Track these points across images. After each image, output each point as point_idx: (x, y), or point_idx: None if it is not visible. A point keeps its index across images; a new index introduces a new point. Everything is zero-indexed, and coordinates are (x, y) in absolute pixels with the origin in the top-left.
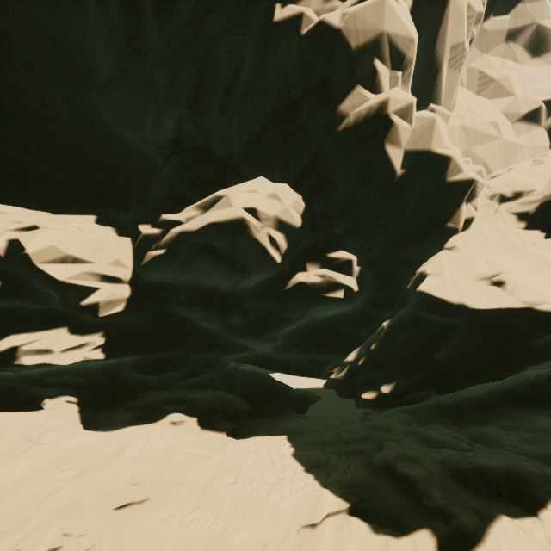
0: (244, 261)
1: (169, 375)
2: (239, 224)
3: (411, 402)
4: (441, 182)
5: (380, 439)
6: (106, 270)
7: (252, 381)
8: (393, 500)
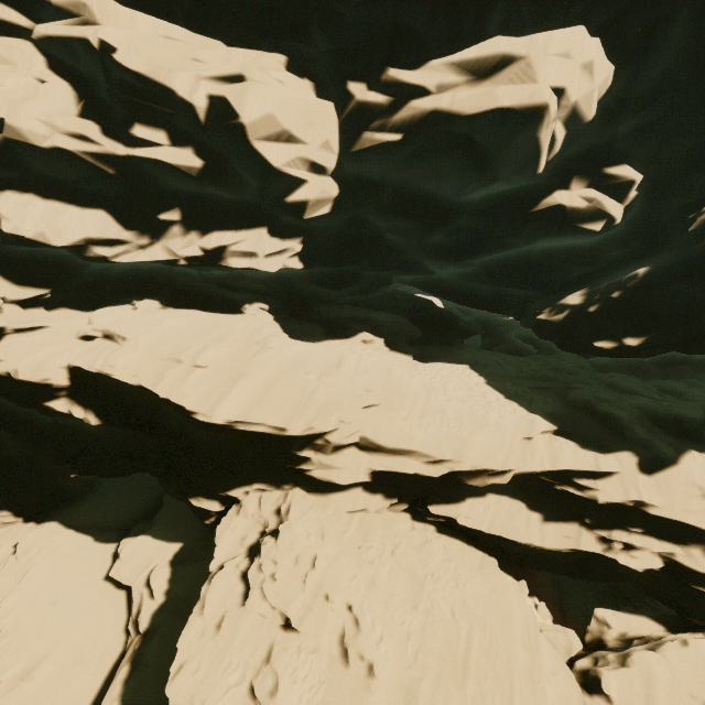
0: (499, 166)
1: (338, 291)
2: (536, 114)
3: (643, 356)
4: None
5: (566, 380)
6: (316, 156)
7: (417, 307)
8: (595, 429)
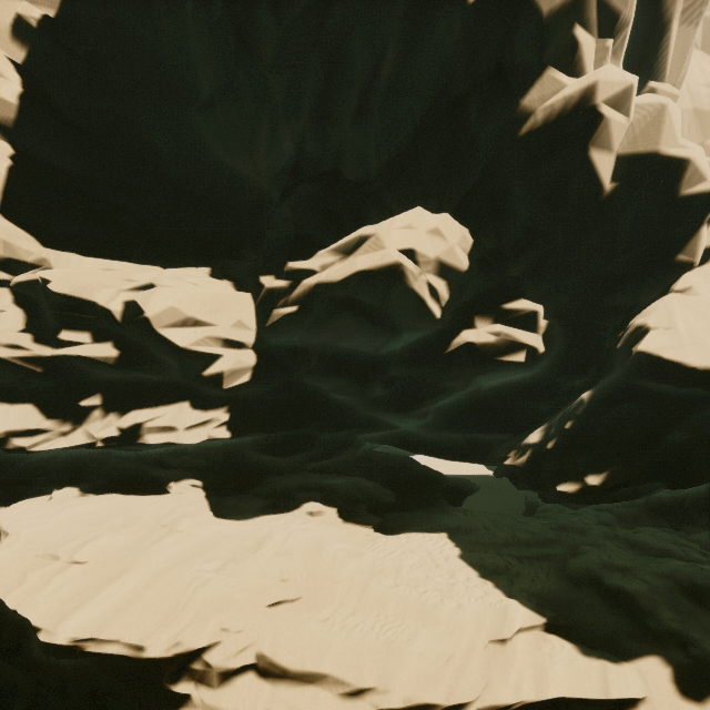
0: (394, 317)
1: (296, 457)
2: (394, 271)
3: (626, 498)
4: (671, 197)
5: (573, 542)
6: (229, 334)
7: (394, 466)
8: (604, 618)
